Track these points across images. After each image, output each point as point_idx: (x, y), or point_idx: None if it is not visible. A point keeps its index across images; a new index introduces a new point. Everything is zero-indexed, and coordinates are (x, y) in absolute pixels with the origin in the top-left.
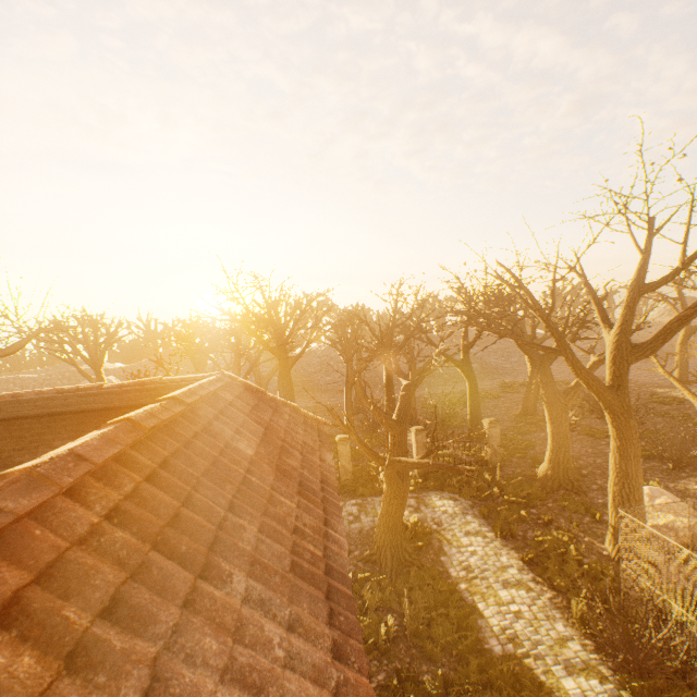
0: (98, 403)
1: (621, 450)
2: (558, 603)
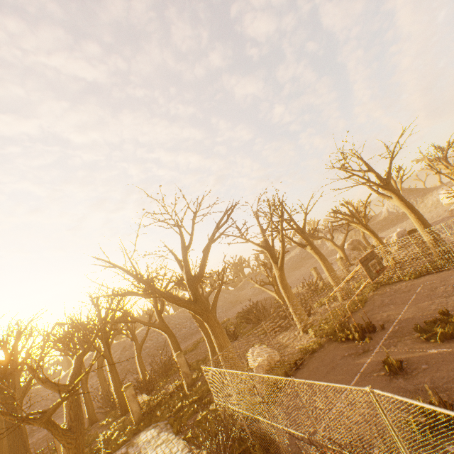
0: None
1: (213, 332)
2: None
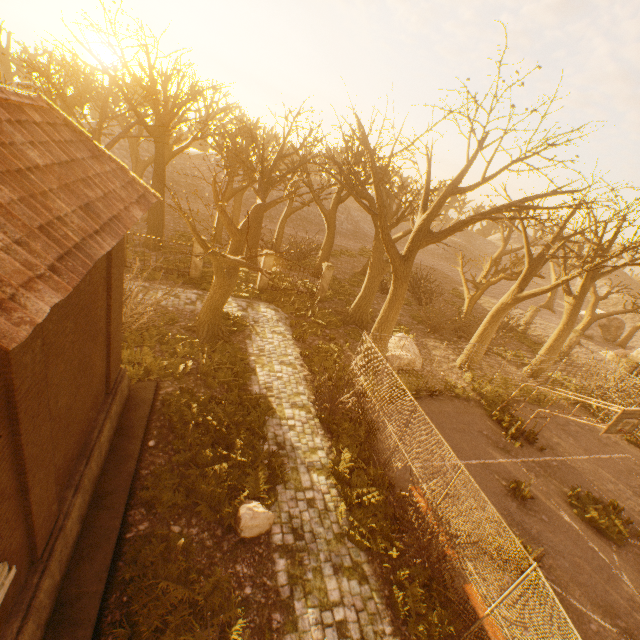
0: None
1: (391, 302)
2: (308, 378)
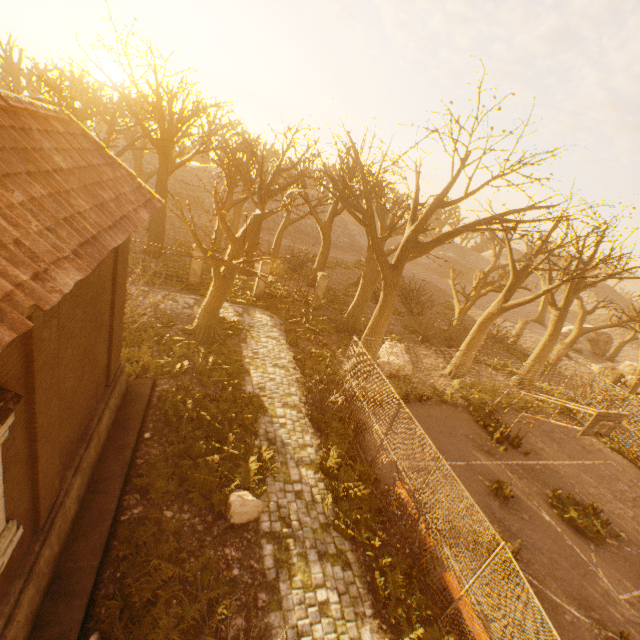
0: None
1: (381, 309)
2: (300, 381)
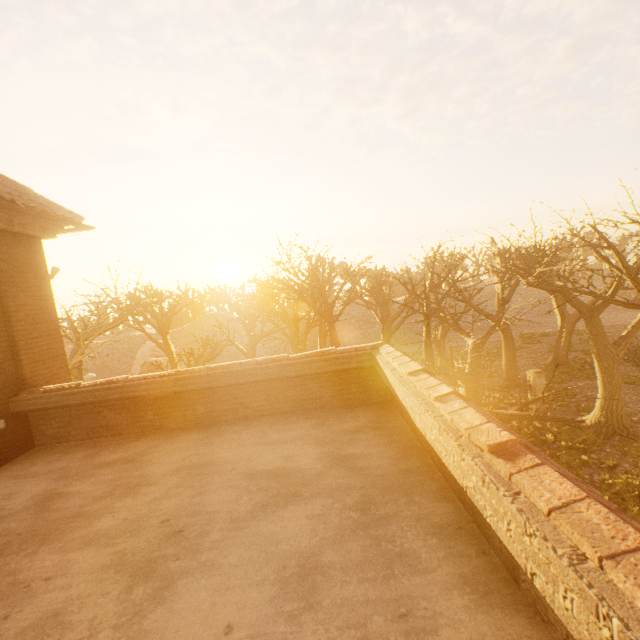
0: (291, 372)
1: None
2: None
